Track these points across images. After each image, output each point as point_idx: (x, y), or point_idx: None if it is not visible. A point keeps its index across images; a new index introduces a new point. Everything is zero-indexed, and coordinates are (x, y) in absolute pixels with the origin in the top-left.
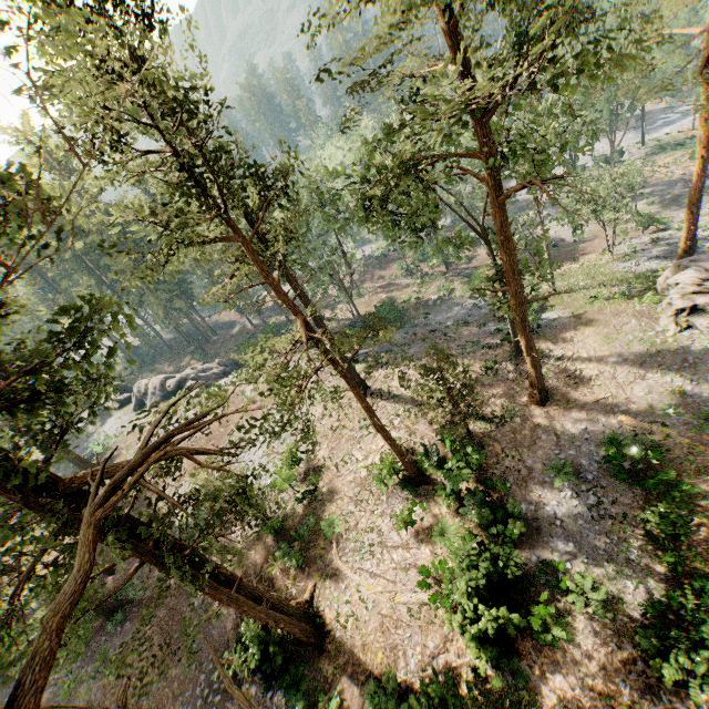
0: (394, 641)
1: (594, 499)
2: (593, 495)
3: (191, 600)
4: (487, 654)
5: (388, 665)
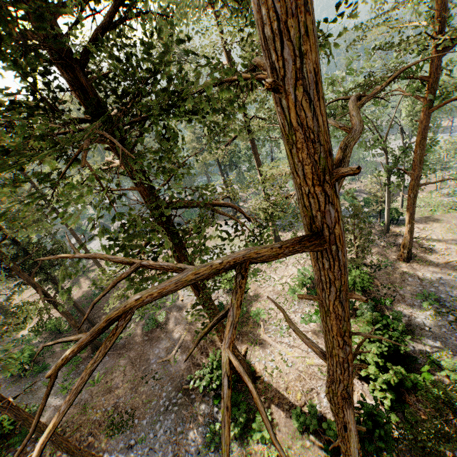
0: (310, 387)
1: (452, 317)
2: (451, 315)
3: (153, 348)
4: (392, 394)
5: (305, 401)
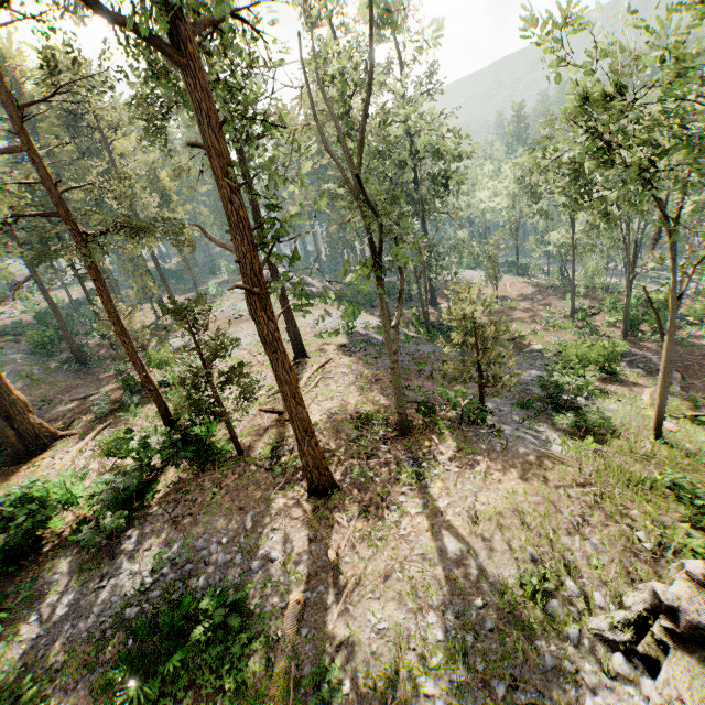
0: None
1: (133, 613)
2: (138, 610)
3: (85, 387)
4: None
5: None
